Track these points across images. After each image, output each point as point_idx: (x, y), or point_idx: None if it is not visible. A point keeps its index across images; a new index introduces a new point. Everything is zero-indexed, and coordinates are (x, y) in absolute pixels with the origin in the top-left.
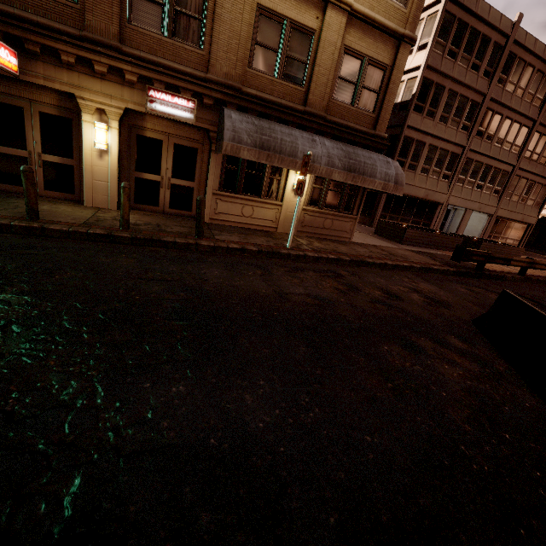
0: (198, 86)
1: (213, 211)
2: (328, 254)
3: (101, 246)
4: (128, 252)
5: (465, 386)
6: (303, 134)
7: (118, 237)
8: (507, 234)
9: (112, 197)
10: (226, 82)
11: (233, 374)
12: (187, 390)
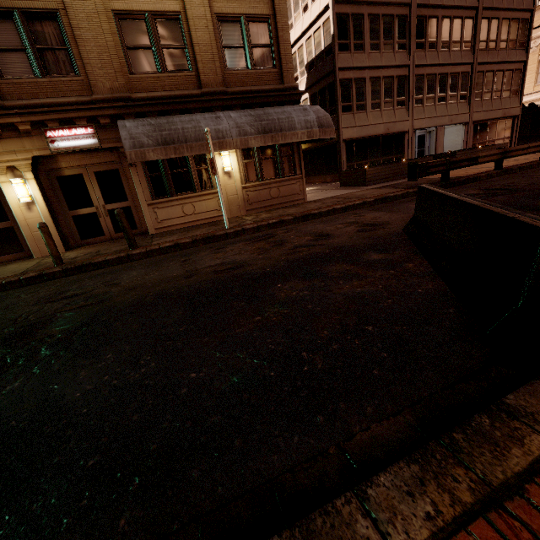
0: (88, 111)
1: (155, 221)
2: (270, 220)
3: (29, 286)
4: (54, 283)
5: (351, 295)
6: (205, 115)
7: (50, 274)
8: (492, 136)
9: (56, 242)
10: (113, 96)
11: (83, 357)
12: (21, 384)
